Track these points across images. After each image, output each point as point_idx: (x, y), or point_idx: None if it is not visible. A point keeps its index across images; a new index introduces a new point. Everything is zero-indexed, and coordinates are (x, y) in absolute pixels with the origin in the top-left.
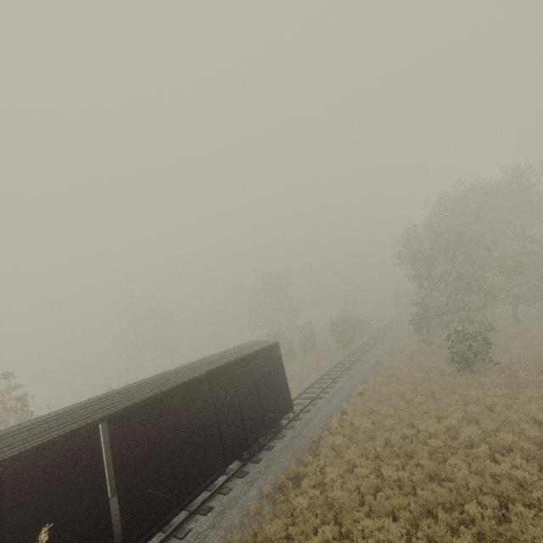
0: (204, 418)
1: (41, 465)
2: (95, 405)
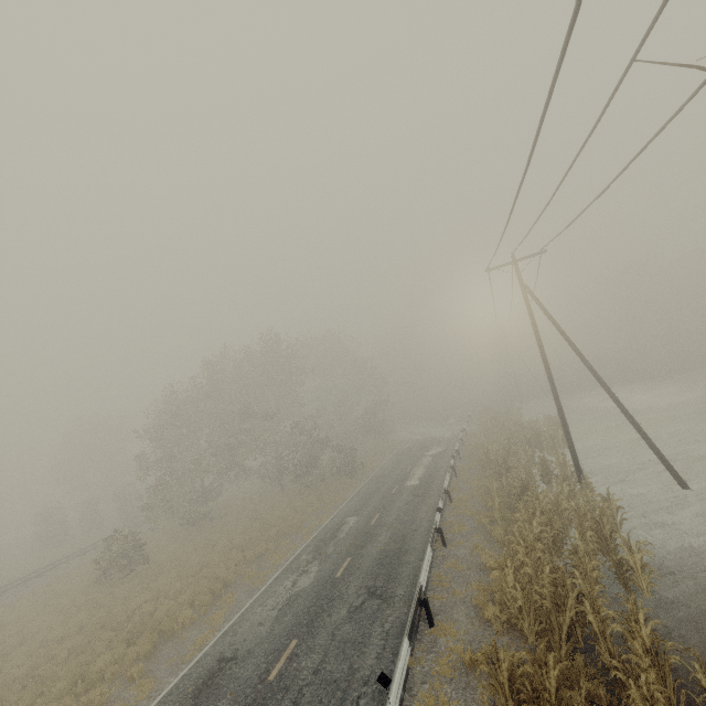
0: None
1: None
2: None
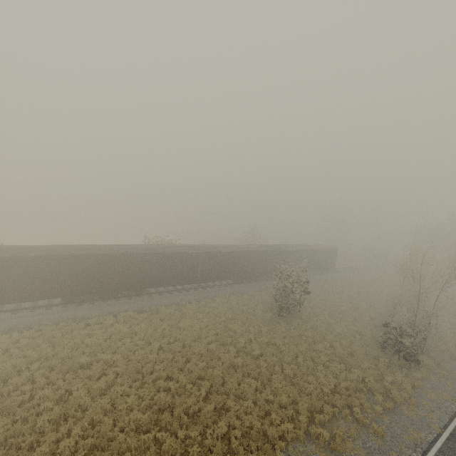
0: (316, 258)
1: (298, 253)
2: (301, 246)
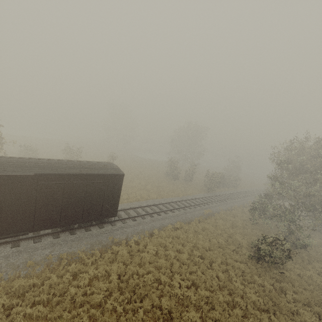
0: (23, 200)
1: None
2: None
